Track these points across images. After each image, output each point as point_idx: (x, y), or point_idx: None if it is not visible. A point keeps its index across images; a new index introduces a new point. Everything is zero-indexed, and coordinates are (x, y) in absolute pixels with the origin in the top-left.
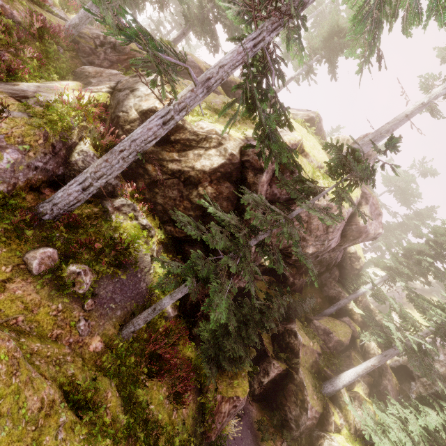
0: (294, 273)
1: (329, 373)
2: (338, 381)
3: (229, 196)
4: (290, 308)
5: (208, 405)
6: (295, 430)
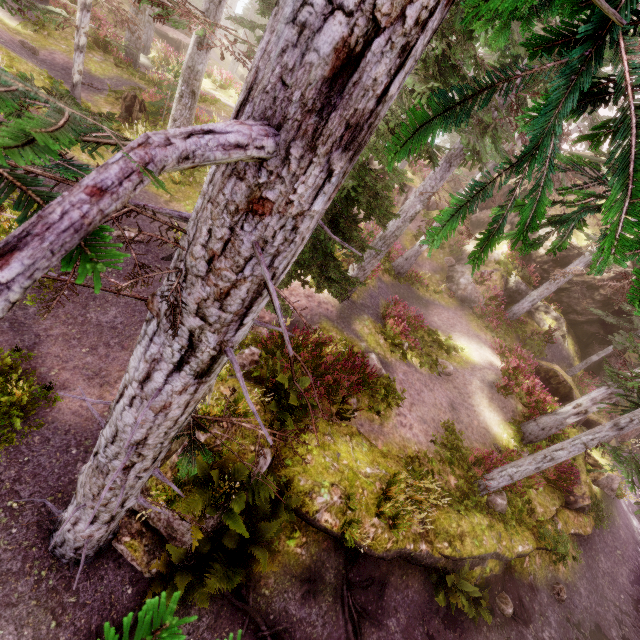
0: None
1: None
2: None
3: (624, 292)
4: None
5: None
6: None
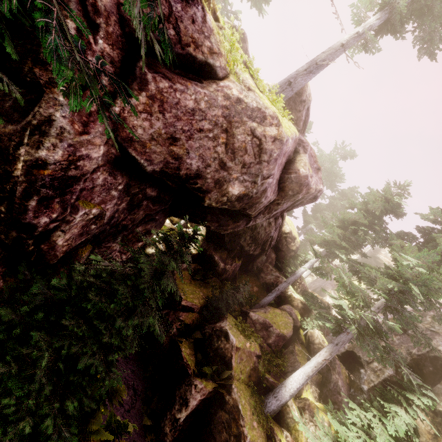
0: (225, 257)
1: (272, 380)
2: (284, 391)
3: None
4: (220, 300)
5: None
6: None
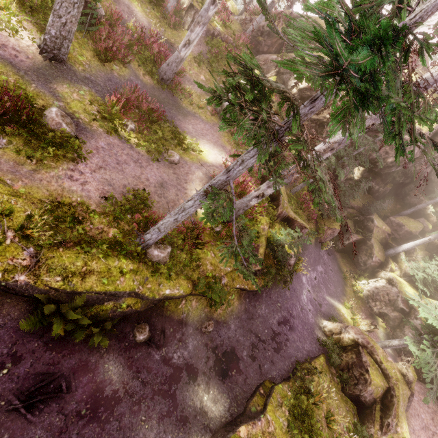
0: (379, 183)
1: (394, 245)
2: (399, 248)
3: None
4: (371, 206)
5: (321, 228)
6: (363, 266)
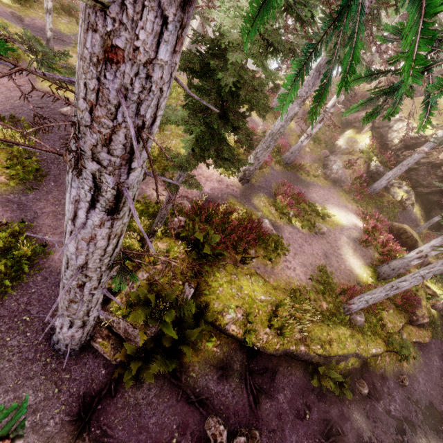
0: None
1: None
2: None
3: None
4: None
5: None
6: None
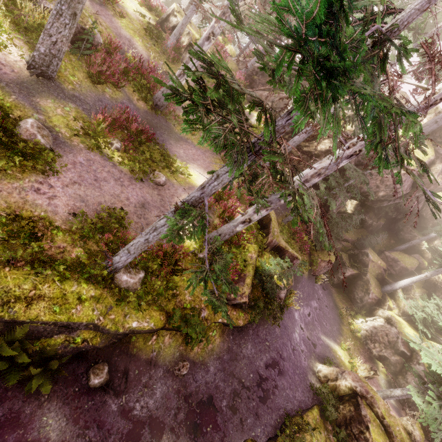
0: (372, 218)
1: (391, 281)
2: (396, 284)
3: None
4: (365, 240)
5: (315, 260)
6: (360, 303)
